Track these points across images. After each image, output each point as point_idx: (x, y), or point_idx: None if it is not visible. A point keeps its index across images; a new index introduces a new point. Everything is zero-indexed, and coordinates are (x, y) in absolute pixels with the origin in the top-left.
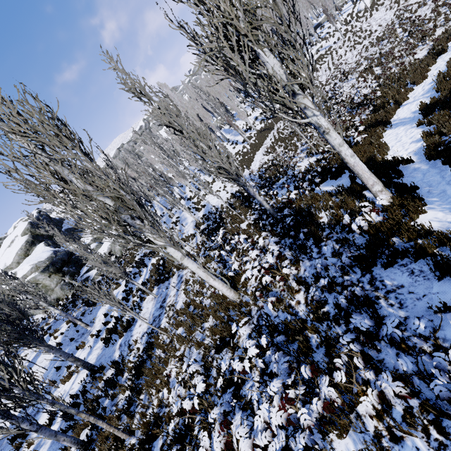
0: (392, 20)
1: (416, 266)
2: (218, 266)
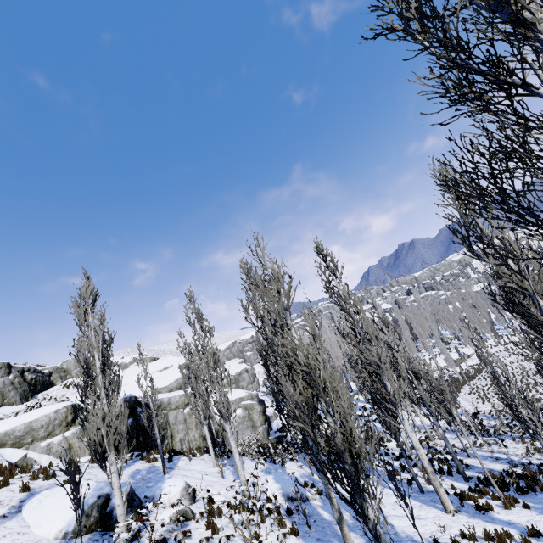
0: None
1: None
2: None
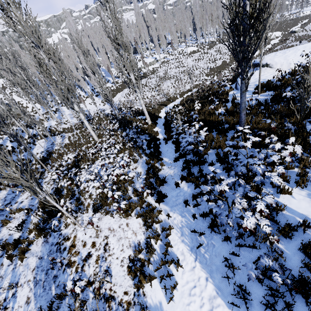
0: (191, 67)
1: (147, 135)
2: None
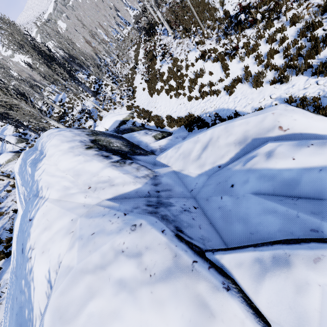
0: None
1: None
2: None
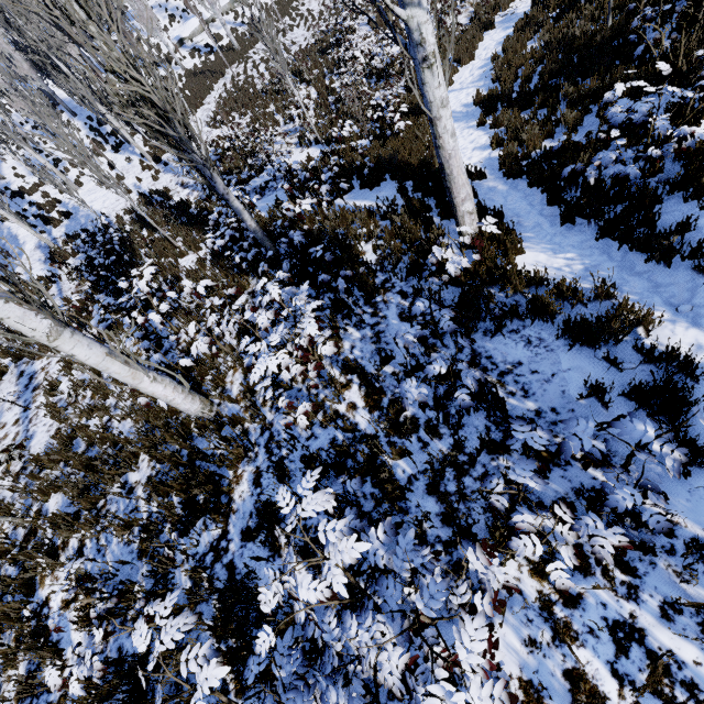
0: None
1: (533, 331)
2: (145, 346)
